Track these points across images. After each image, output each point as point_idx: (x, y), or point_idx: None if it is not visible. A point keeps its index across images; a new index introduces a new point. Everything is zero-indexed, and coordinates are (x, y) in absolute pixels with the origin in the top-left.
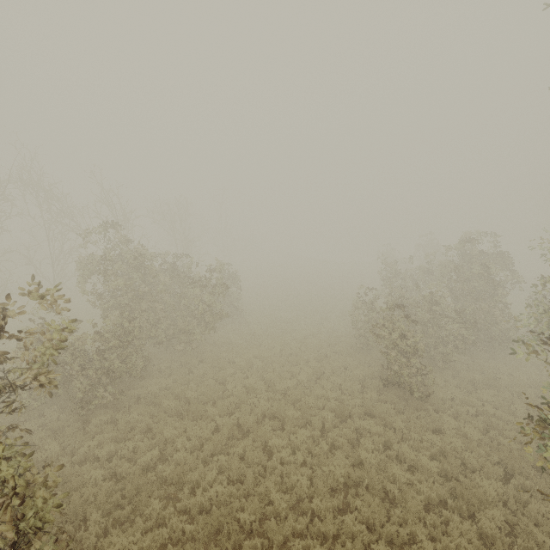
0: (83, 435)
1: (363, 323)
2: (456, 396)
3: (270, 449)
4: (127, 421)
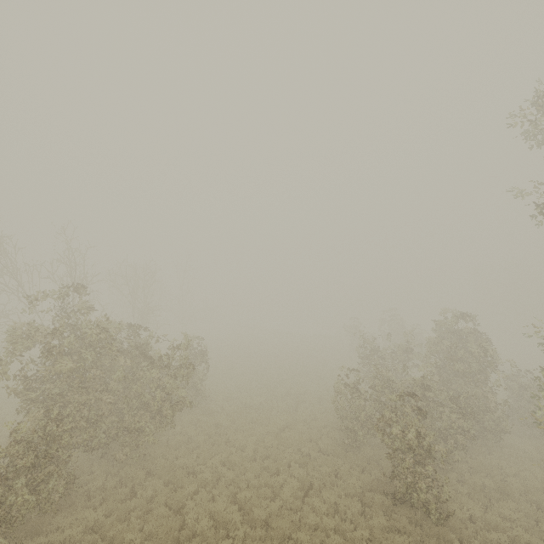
0: None
1: (347, 411)
2: (473, 512)
3: None
4: None
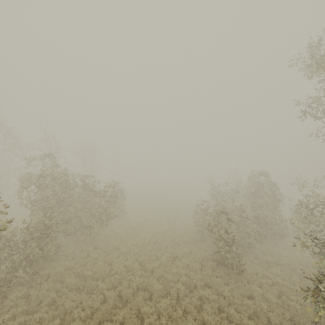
0: (0, 309)
1: (200, 222)
2: (258, 271)
3: (142, 316)
4: (37, 296)
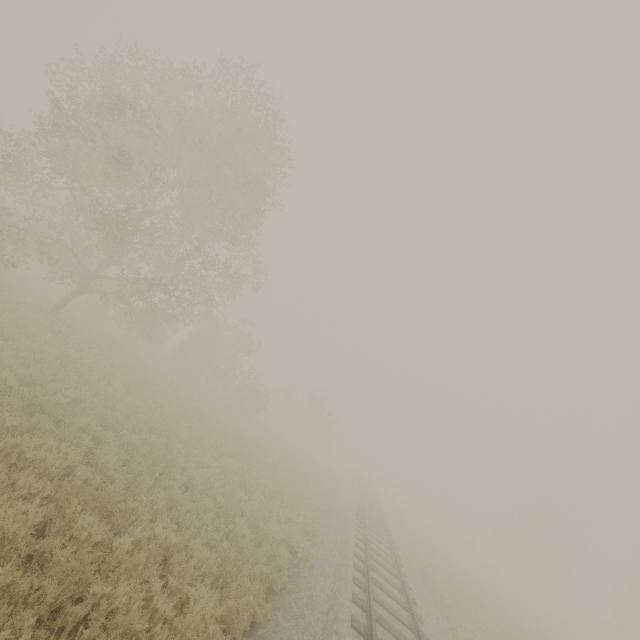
0: None
1: None
2: None
3: None
4: None
